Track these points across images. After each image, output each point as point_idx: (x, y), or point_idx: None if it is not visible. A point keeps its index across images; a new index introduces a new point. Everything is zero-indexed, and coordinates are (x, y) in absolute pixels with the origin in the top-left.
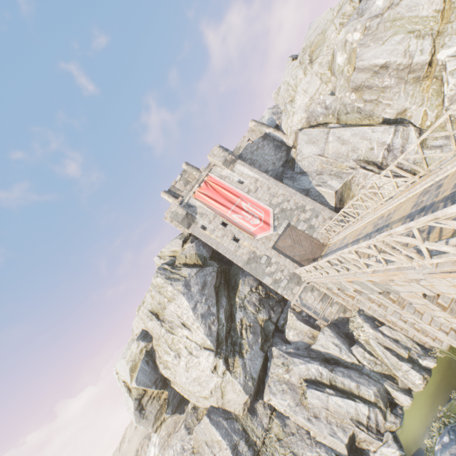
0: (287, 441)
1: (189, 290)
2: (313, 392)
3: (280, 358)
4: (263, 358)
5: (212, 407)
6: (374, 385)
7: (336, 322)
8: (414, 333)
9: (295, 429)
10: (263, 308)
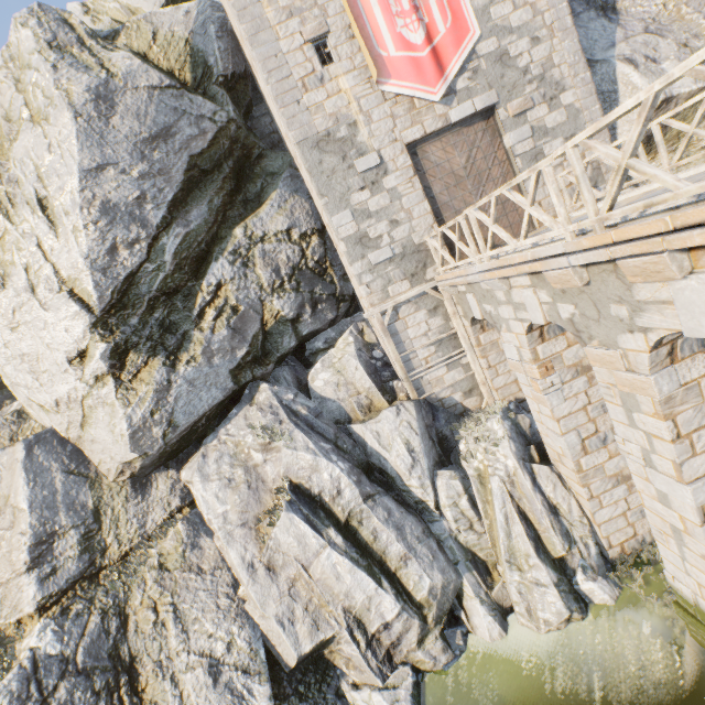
0: (178, 580)
1: (105, 116)
2: (297, 523)
3: (265, 414)
4: (225, 395)
5: (52, 433)
6: (443, 571)
7: (437, 404)
8: (667, 543)
9: (210, 565)
10: (294, 292)
